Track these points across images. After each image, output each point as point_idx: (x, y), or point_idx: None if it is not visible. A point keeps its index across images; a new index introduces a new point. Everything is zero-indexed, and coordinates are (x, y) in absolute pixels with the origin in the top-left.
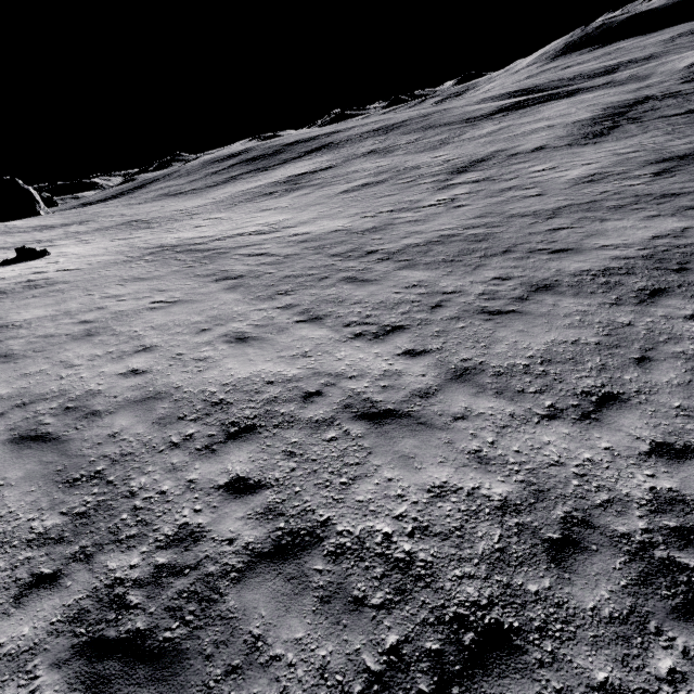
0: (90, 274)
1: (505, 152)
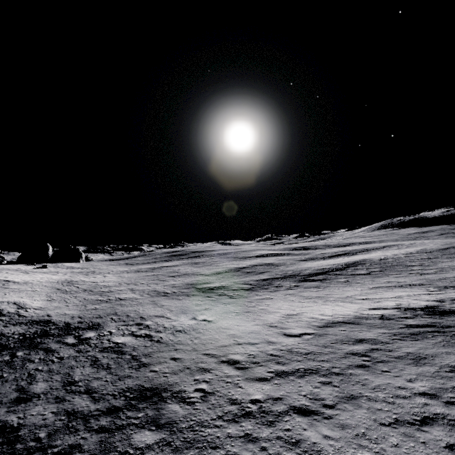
0: (40, 283)
1: (196, 273)
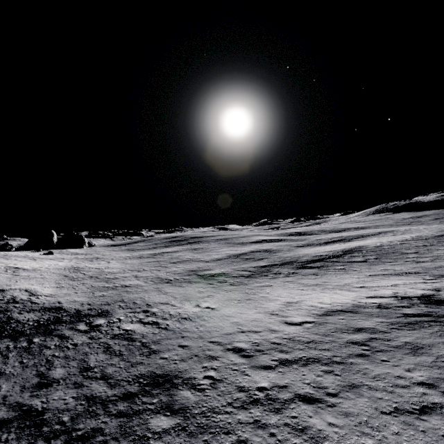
0: (48, 270)
1: (197, 259)
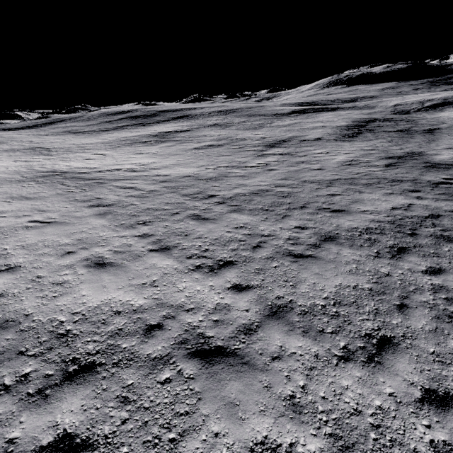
0: None
1: (298, 138)
